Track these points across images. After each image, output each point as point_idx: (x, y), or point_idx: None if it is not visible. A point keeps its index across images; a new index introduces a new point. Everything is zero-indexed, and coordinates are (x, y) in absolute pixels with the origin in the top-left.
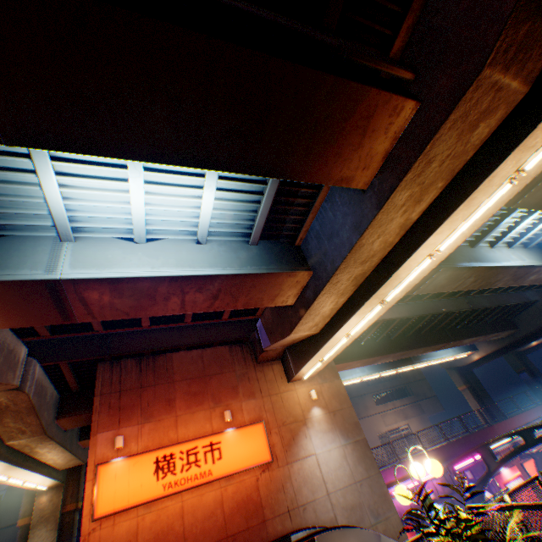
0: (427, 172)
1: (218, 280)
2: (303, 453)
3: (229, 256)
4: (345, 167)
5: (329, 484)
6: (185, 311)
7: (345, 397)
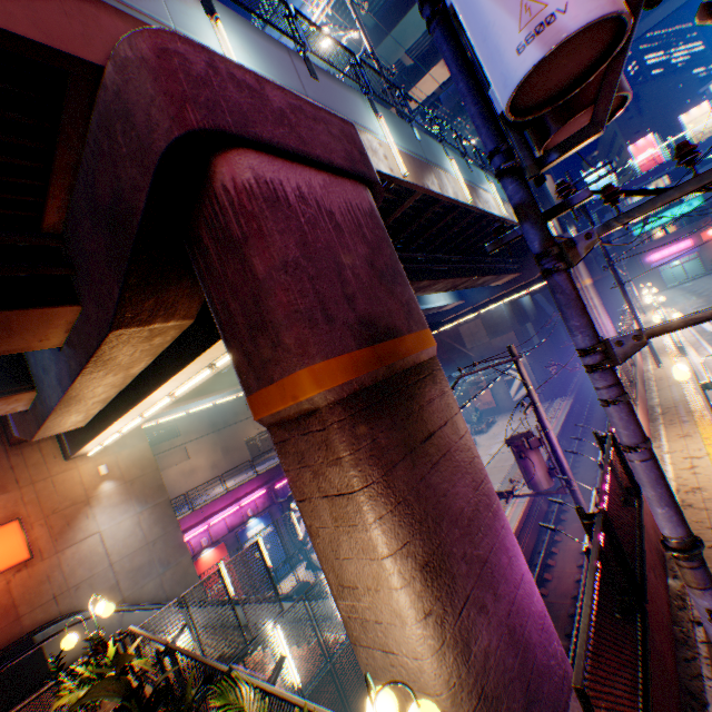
0: (117, 361)
1: None
2: (83, 535)
3: None
4: (7, 345)
5: (116, 555)
6: None
7: (153, 461)
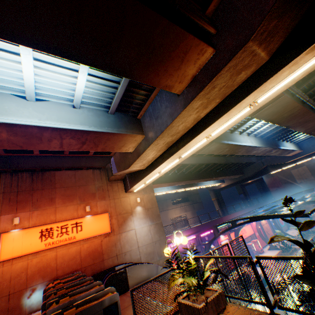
0: (212, 93)
1: (86, 134)
2: (128, 228)
3: (95, 119)
4: (169, 79)
5: (140, 243)
6: (63, 149)
7: (155, 202)
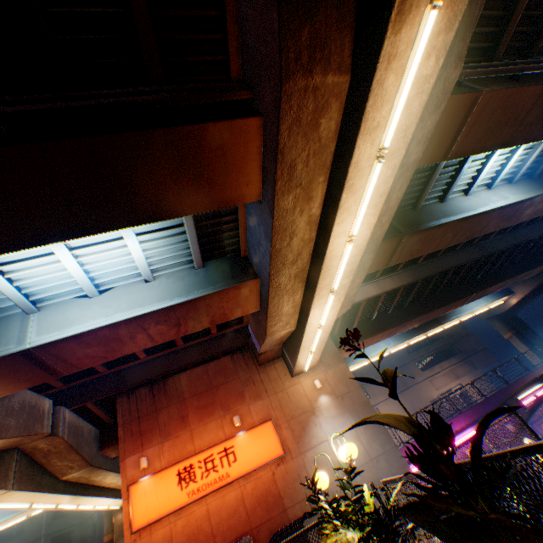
0: (297, 175)
1: (171, 311)
2: (315, 441)
3: (177, 286)
4: (228, 189)
5: (345, 466)
6: (157, 342)
7: (352, 379)
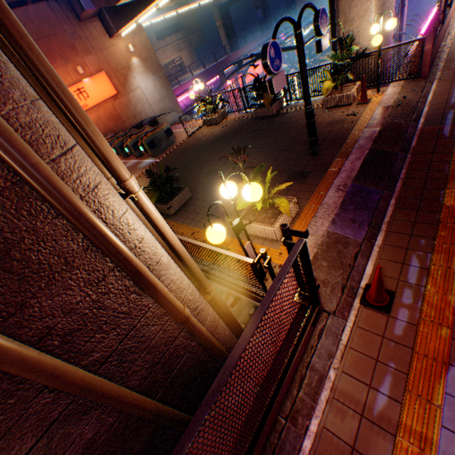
0: None
1: None
2: (134, 88)
3: None
4: None
5: (151, 102)
6: None
7: (151, 49)
